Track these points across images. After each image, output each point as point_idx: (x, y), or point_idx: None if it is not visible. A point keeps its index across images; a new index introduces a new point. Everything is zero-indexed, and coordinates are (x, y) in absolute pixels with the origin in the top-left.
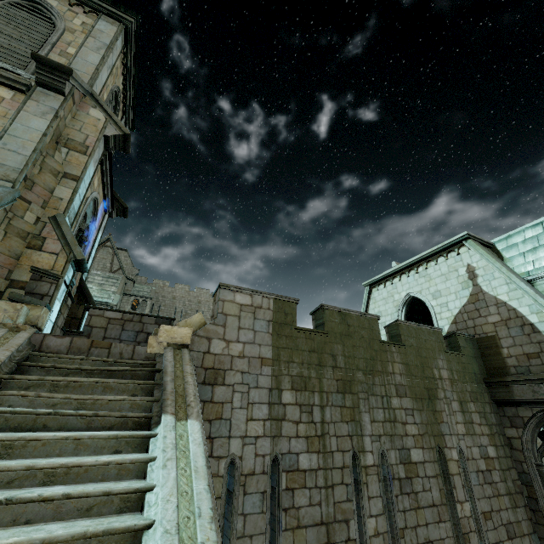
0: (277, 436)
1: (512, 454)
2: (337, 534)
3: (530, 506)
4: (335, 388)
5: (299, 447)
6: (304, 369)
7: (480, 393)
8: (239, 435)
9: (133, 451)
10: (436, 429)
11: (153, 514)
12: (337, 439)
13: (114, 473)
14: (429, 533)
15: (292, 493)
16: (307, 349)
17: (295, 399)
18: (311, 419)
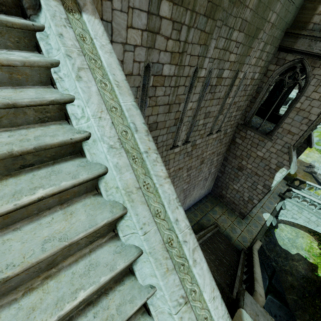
0: (151, 48)
1: (263, 78)
2: (173, 109)
3: (251, 100)
4: (204, 11)
5: (165, 59)
6: None
7: (278, 39)
8: (120, 41)
9: (15, 48)
10: (243, 60)
11: (85, 127)
12: (190, 58)
13: (3, 76)
14: (211, 109)
15: (155, 89)
16: None
17: (170, 14)
18: (178, 37)
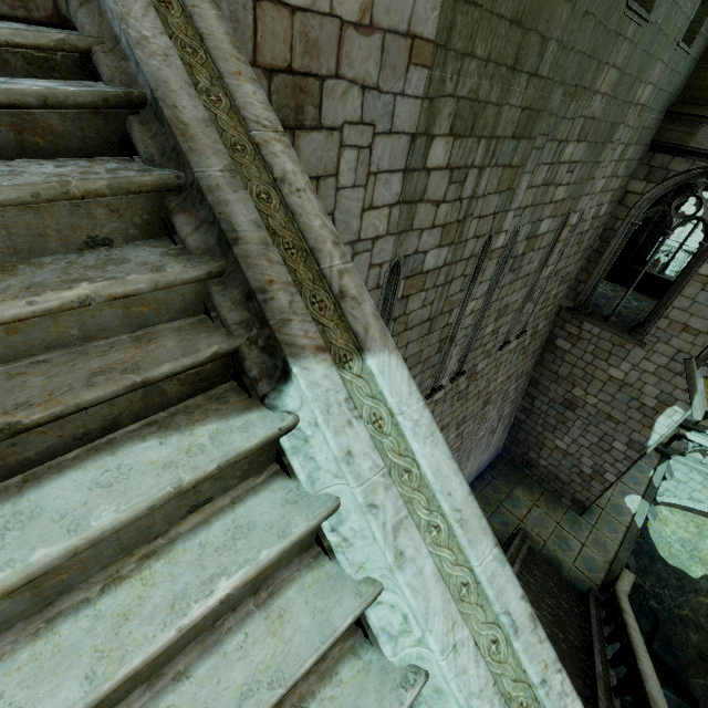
0: (405, 231)
1: (615, 210)
2: (439, 324)
3: (590, 257)
4: (512, 130)
5: (430, 243)
6: (485, 79)
7: (651, 129)
8: (347, 241)
9: (241, 480)
10: (580, 190)
11: (413, 657)
12: (479, 222)
13: (243, 592)
14: (510, 299)
15: (407, 301)
16: (509, 14)
17: (448, 158)
18: (459, 194)
